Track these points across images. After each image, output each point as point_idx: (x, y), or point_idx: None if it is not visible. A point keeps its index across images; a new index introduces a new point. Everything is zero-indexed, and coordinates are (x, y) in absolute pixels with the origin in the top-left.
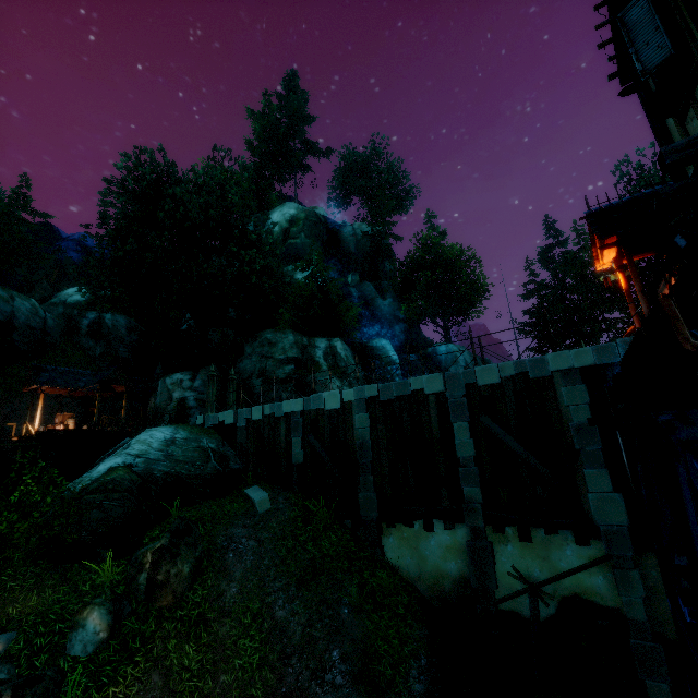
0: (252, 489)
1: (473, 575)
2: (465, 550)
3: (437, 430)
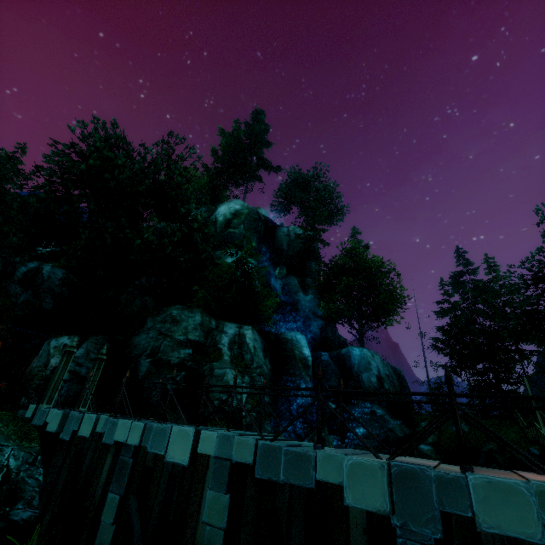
0: None
1: None
2: None
3: None
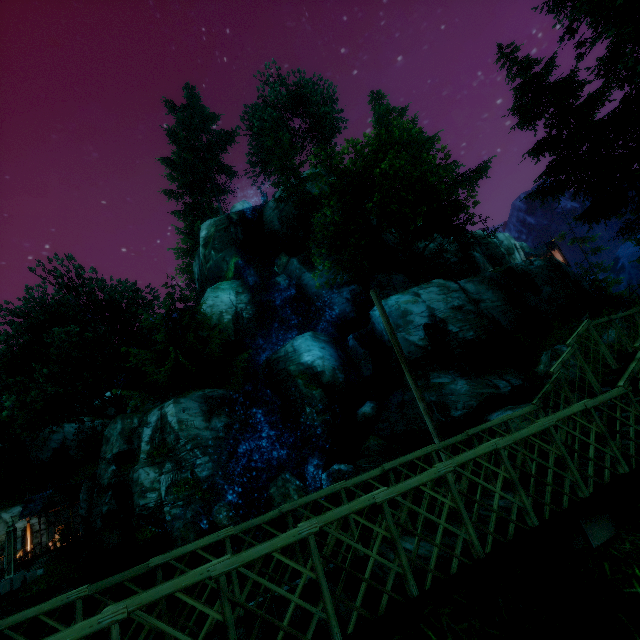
0: None
1: None
2: None
3: None
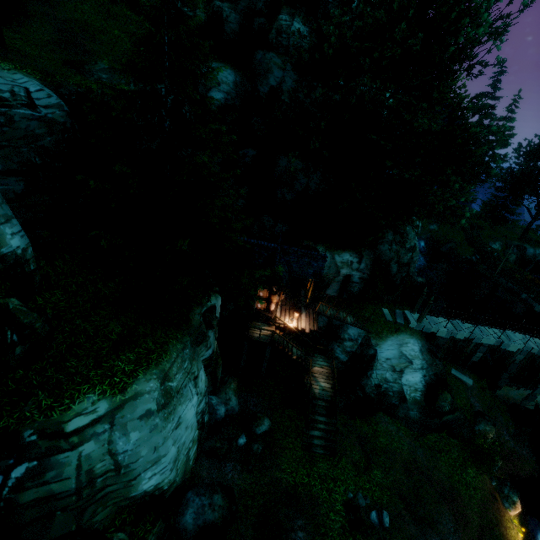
0: (455, 372)
1: (524, 401)
2: (525, 395)
3: None
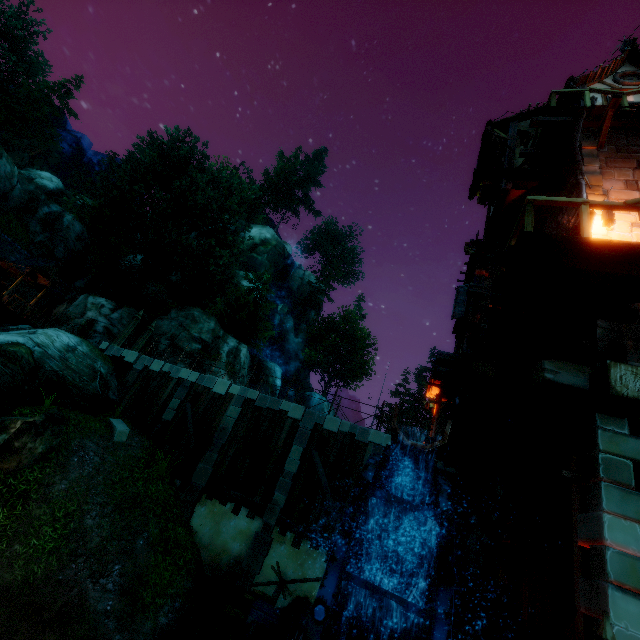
0: (117, 420)
1: (248, 558)
2: (252, 537)
3: (281, 444)
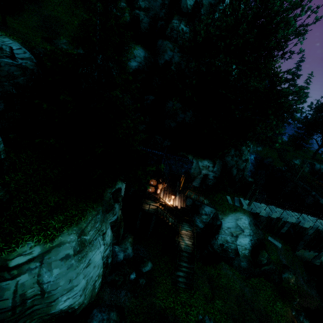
0: (270, 238)
1: (313, 259)
2: (313, 255)
3: None
